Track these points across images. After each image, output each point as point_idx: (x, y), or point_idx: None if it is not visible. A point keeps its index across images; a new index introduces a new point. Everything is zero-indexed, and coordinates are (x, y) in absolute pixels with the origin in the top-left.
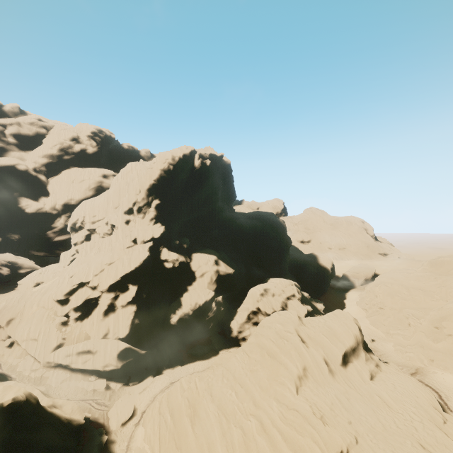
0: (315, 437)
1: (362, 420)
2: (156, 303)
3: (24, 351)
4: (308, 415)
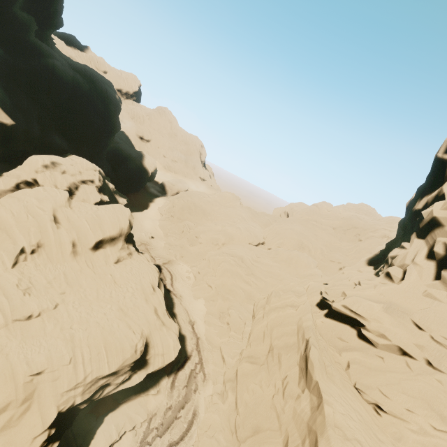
0: (3, 305)
1: (80, 291)
2: None
3: None
4: (8, 287)
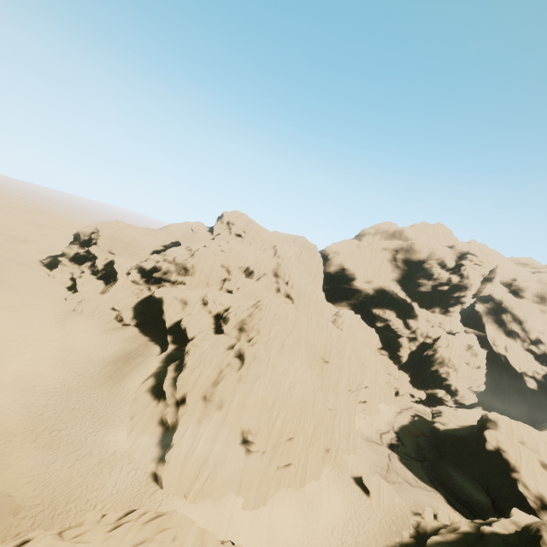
0: None
1: None
2: None
3: None
4: None
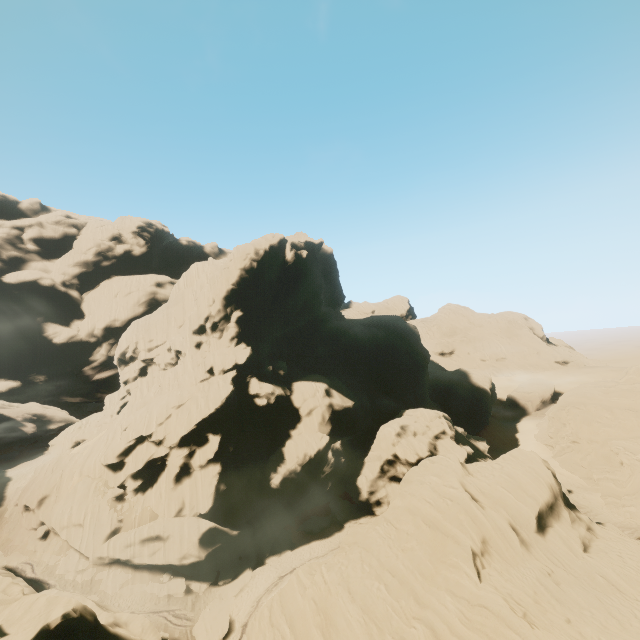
0: None
1: (586, 615)
2: (248, 458)
3: (64, 543)
4: (505, 613)
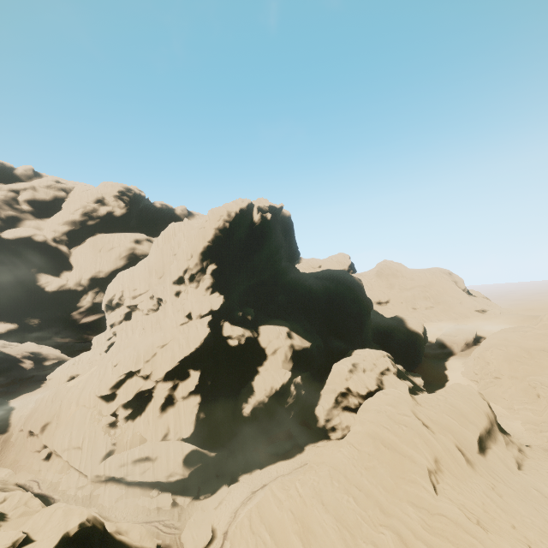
0: None
1: (527, 522)
2: (223, 391)
3: (65, 463)
4: (462, 521)
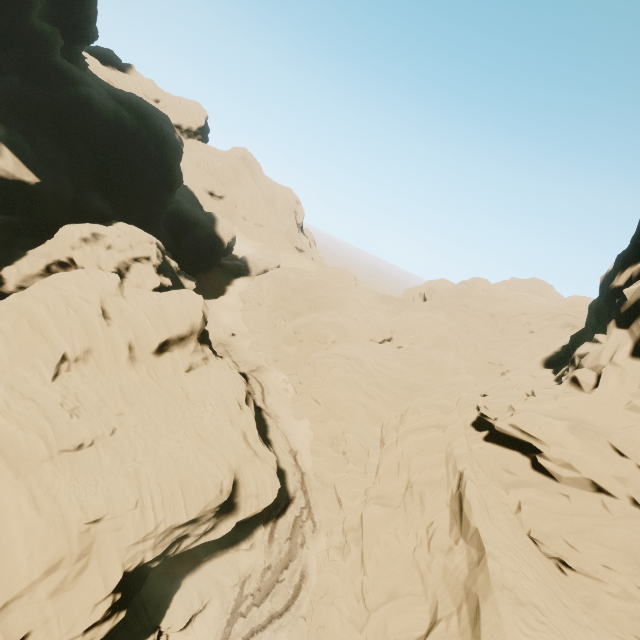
0: (45, 431)
1: (143, 411)
2: None
3: None
4: (50, 407)
